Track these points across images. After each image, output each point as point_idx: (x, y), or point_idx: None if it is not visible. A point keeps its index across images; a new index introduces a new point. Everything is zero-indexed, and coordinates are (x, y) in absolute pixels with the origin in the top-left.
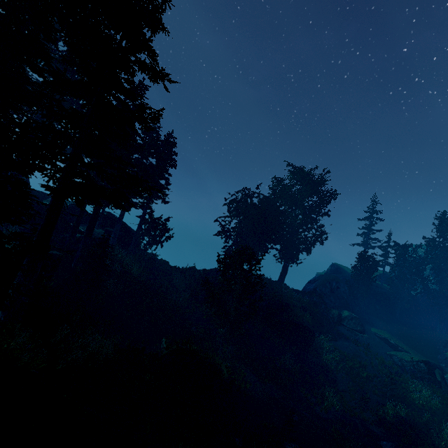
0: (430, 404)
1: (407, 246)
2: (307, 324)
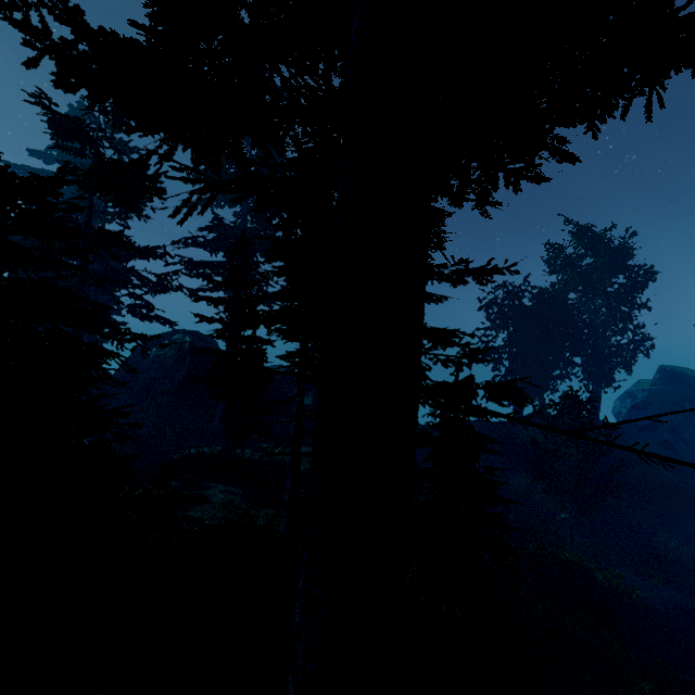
0: None
1: None
2: (678, 482)
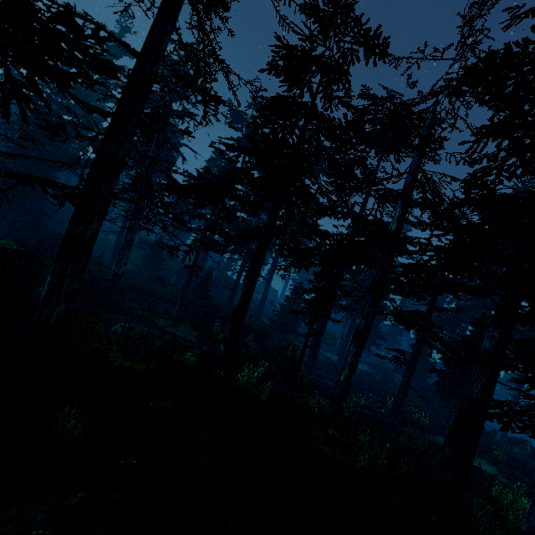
0: None
1: None
2: None
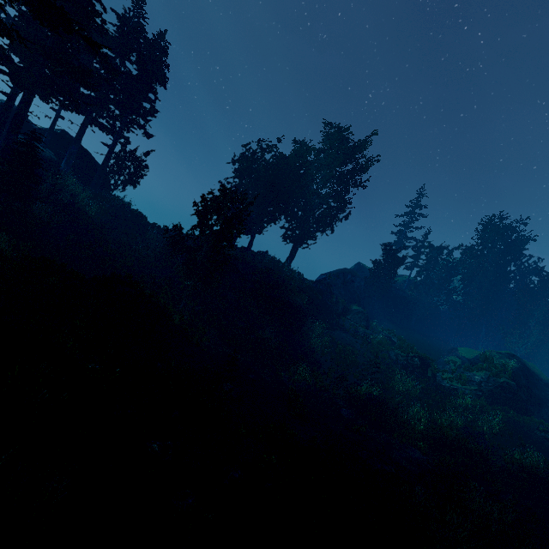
0: (410, 392)
1: (443, 247)
2: (301, 304)
